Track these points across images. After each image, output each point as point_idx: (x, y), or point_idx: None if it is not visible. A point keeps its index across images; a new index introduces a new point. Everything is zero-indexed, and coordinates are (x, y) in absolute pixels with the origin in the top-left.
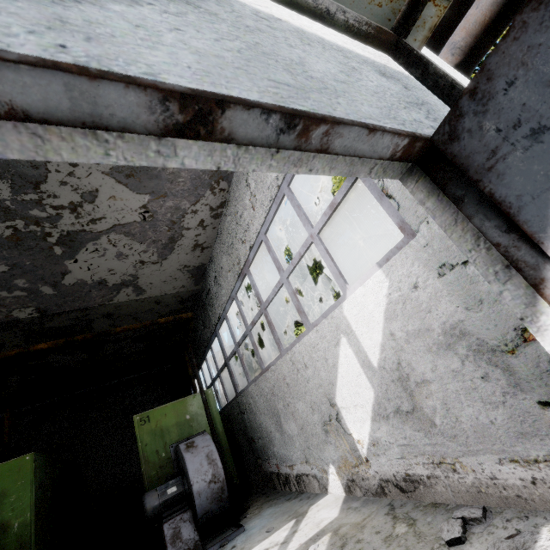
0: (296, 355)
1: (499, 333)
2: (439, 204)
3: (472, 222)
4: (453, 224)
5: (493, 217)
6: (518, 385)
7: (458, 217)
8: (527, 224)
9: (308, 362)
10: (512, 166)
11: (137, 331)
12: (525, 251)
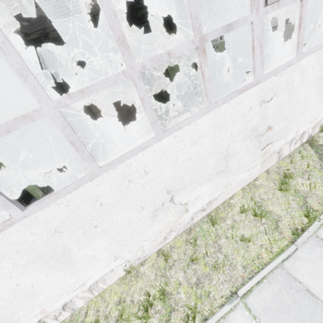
0: None
1: None
2: None
3: None
4: None
5: None
6: None
7: None
8: None
9: None
10: None
11: None
12: None
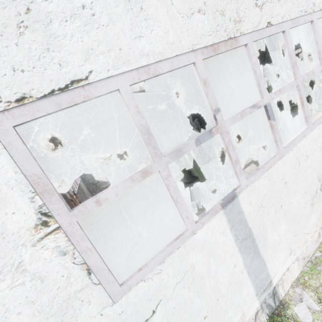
0: None
1: None
2: None
3: None
4: None
5: None
6: None
7: None
8: None
9: None
10: None
11: None
12: None
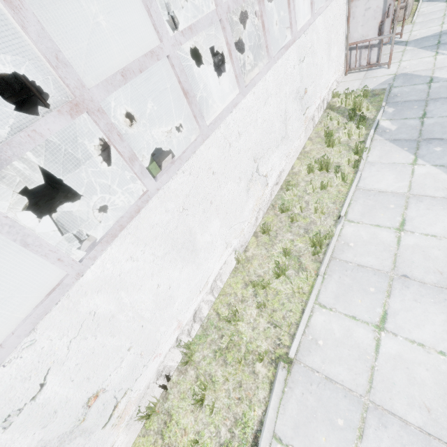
0: (272, 1)
1: None
2: None
3: None
4: None
5: None
6: None
7: None
8: None
9: (278, 5)
10: None
11: None
12: None
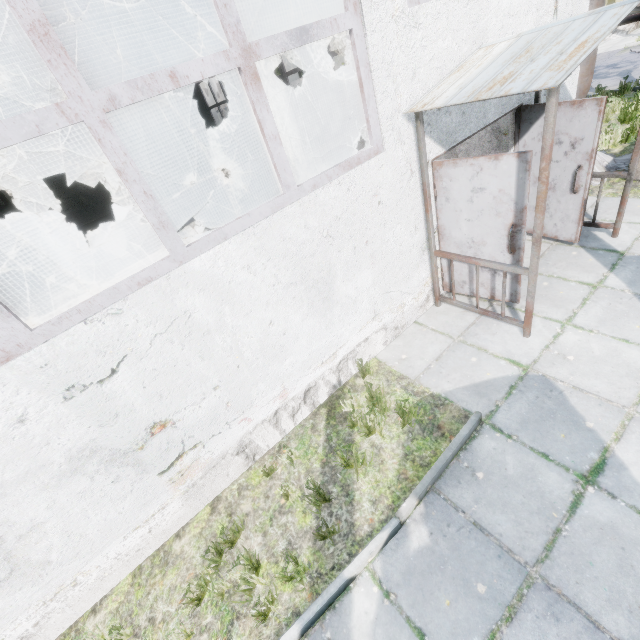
0: None
1: (507, 126)
2: (513, 118)
3: (515, 128)
4: (512, 125)
5: (518, 129)
6: (499, 147)
7: (514, 124)
8: (520, 135)
9: None
10: (525, 125)
11: (154, 7)
12: (517, 138)
